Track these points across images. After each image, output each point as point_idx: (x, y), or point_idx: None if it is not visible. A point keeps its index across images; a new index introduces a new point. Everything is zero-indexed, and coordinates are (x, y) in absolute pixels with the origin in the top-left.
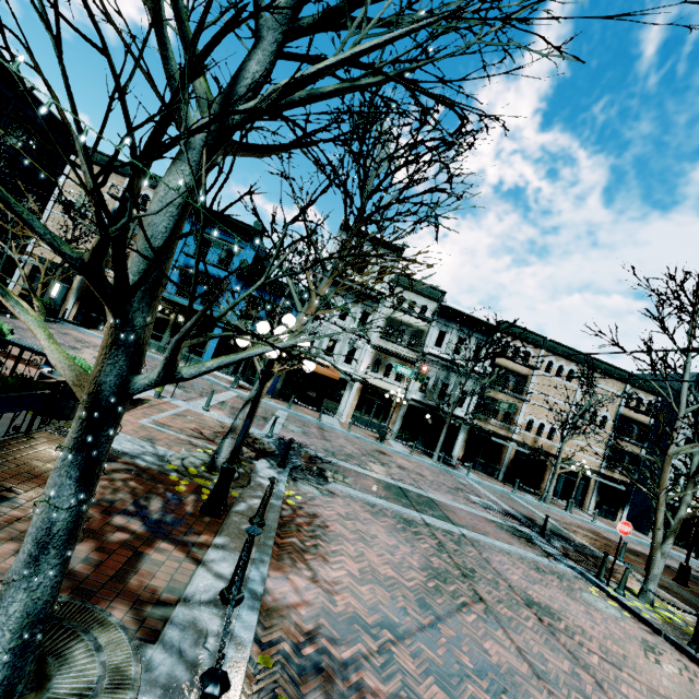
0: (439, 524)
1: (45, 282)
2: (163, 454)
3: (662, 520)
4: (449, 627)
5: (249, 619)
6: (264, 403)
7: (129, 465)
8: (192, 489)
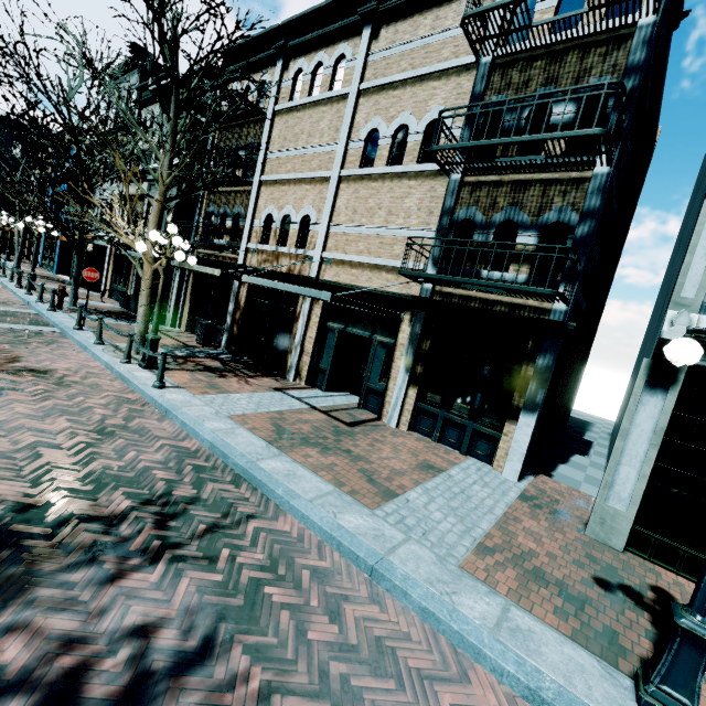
0: None
1: None
2: None
3: None
4: None
5: None
6: None
7: None
8: None
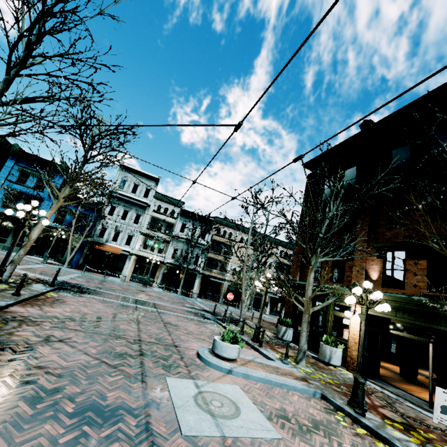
0: (145, 308)
1: None
2: None
3: (244, 290)
4: (106, 322)
5: None
6: (66, 270)
7: None
8: None
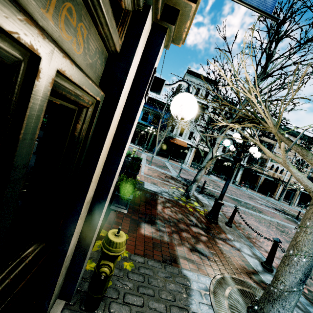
0: (266, 217)
1: None
2: (166, 191)
3: None
4: None
5: None
6: (158, 159)
7: (164, 199)
8: (192, 209)
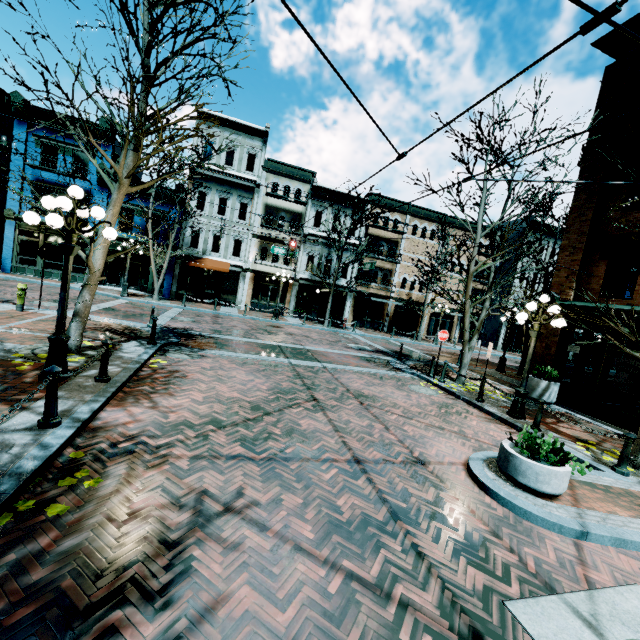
0: (304, 364)
1: None
2: (11, 348)
3: (468, 323)
4: (273, 417)
5: (63, 433)
6: (158, 305)
7: None
8: (38, 368)
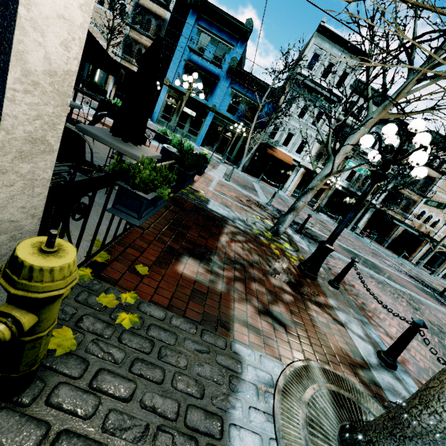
0: (394, 285)
1: (91, 67)
2: (243, 219)
3: None
4: None
5: (412, 383)
6: (243, 176)
7: (236, 229)
8: (279, 252)
